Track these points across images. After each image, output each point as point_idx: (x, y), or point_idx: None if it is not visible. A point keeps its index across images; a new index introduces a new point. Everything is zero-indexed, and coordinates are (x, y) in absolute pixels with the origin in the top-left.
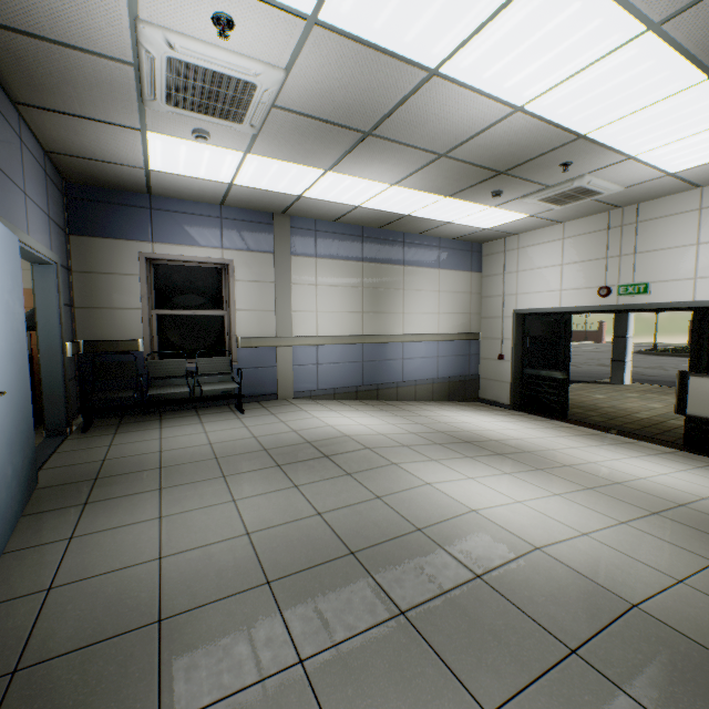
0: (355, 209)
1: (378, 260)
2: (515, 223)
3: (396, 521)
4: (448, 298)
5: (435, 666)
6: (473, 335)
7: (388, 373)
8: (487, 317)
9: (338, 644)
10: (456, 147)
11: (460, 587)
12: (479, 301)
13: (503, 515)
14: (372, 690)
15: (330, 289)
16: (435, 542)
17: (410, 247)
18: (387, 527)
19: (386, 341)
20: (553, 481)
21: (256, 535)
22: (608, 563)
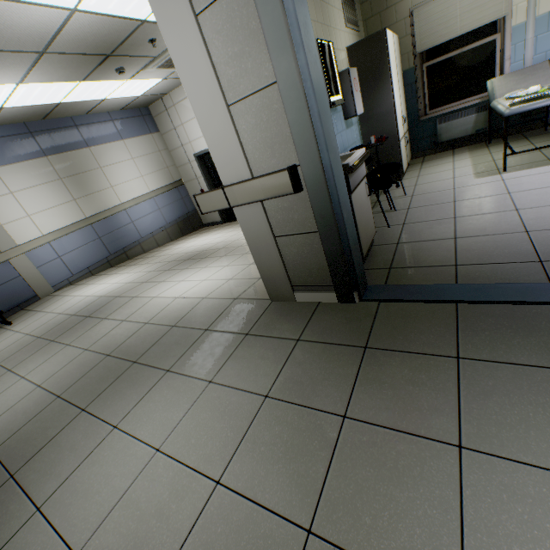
0: (1, 111)
1: (61, 150)
2: (158, 86)
3: (134, 327)
4: (143, 161)
5: (149, 370)
6: (178, 182)
7: (127, 237)
8: (181, 165)
9: (102, 393)
10: (50, 45)
11: (164, 336)
12: (169, 155)
13: (193, 292)
14: (120, 396)
15: (29, 192)
16: (155, 324)
17: (85, 129)
18: (128, 332)
19: (110, 215)
20: (228, 259)
21: (45, 383)
22: (234, 287)
